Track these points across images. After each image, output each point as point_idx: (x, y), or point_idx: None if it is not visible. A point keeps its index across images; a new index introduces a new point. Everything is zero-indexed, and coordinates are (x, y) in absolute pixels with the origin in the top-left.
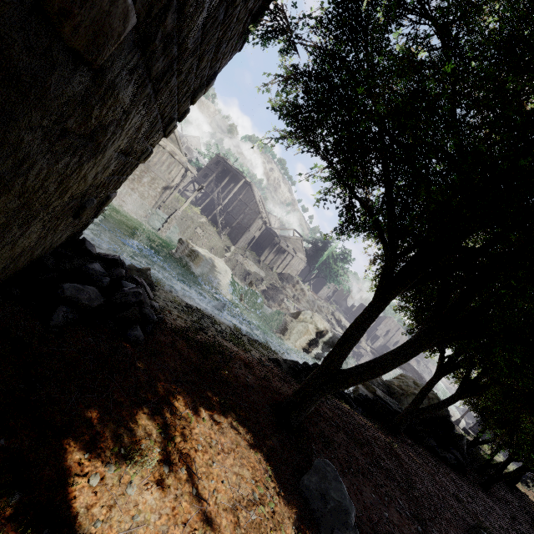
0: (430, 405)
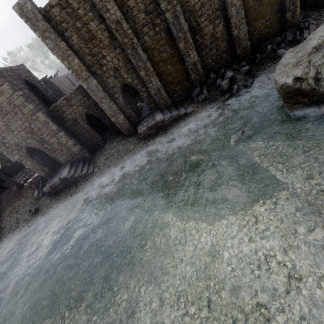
0: None
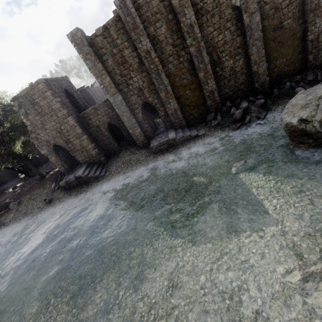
0: None
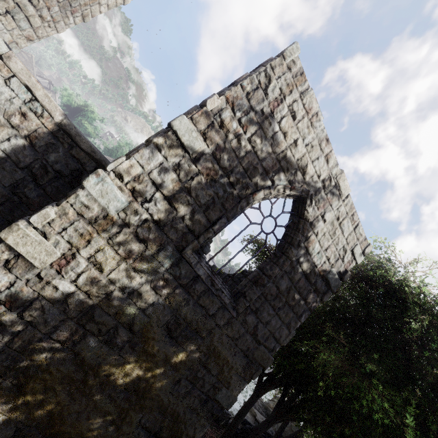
0: (287, 436)
